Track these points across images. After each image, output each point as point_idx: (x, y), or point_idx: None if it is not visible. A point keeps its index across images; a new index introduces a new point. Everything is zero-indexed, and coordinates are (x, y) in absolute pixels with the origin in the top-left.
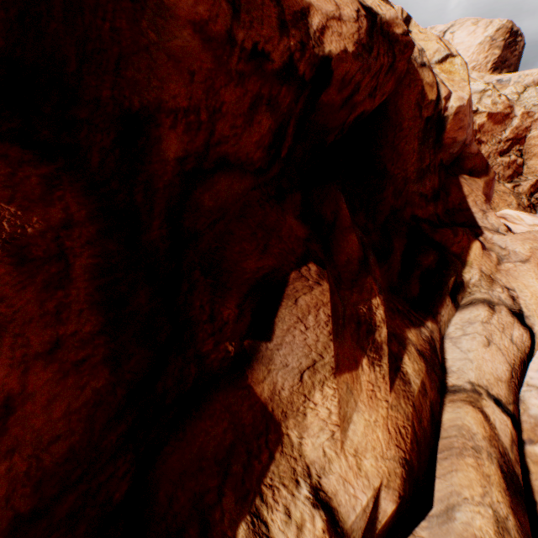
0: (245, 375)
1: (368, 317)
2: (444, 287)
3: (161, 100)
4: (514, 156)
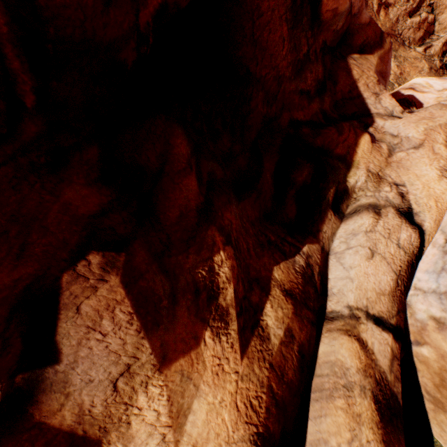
0: (28, 414)
1: (209, 281)
2: (323, 203)
3: None
4: (425, 14)
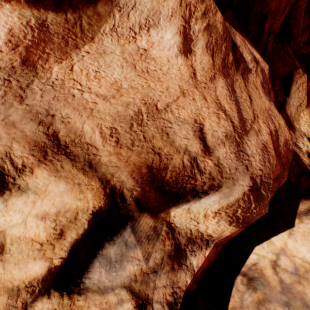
0: (284, 107)
1: (309, 90)
2: None
3: (270, 9)
4: None
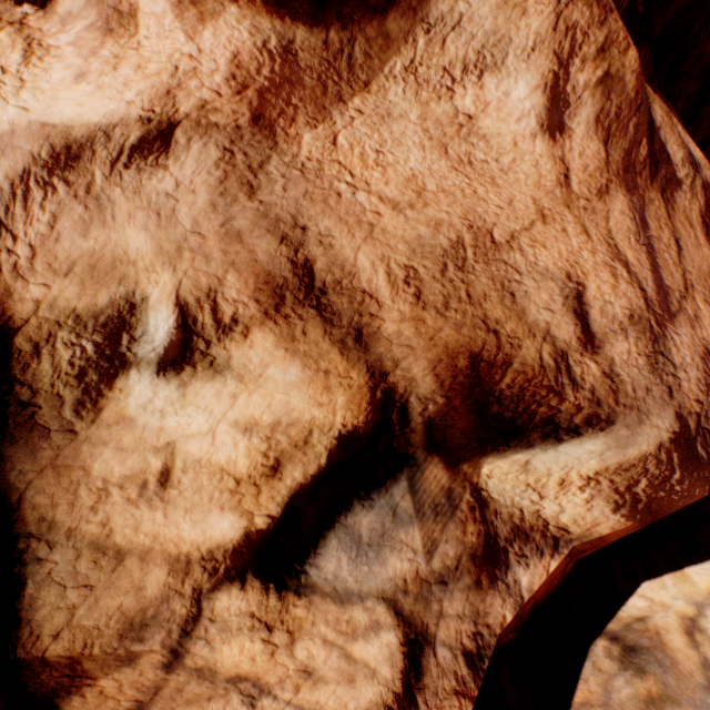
0: None
1: None
2: None
3: None
4: None
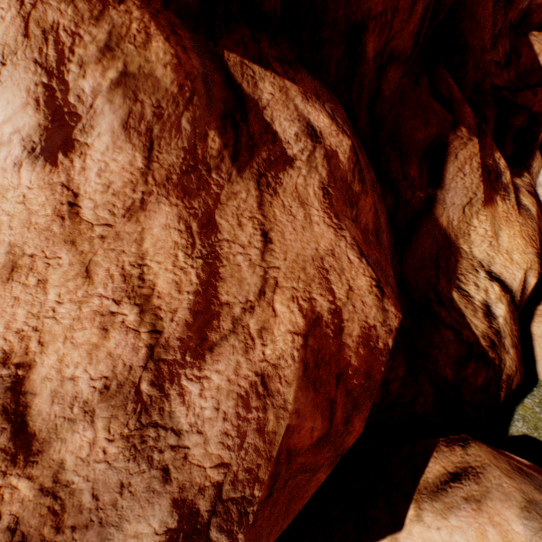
0: (432, 212)
1: (494, 167)
2: (535, 143)
3: (369, 10)
4: None
